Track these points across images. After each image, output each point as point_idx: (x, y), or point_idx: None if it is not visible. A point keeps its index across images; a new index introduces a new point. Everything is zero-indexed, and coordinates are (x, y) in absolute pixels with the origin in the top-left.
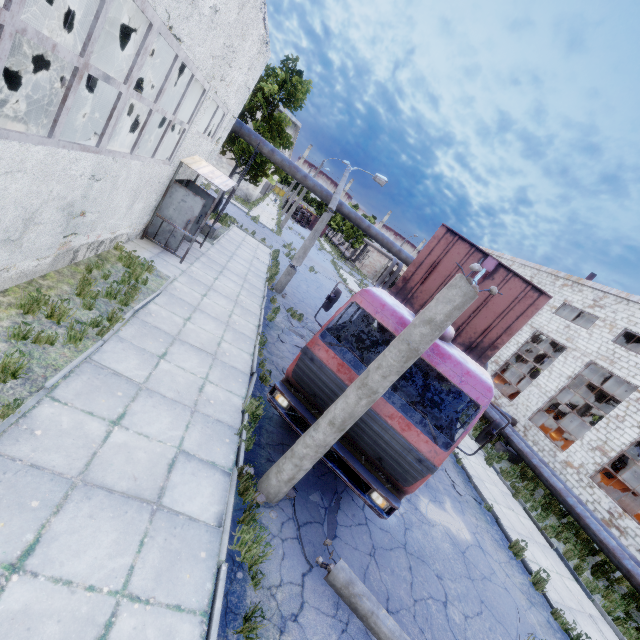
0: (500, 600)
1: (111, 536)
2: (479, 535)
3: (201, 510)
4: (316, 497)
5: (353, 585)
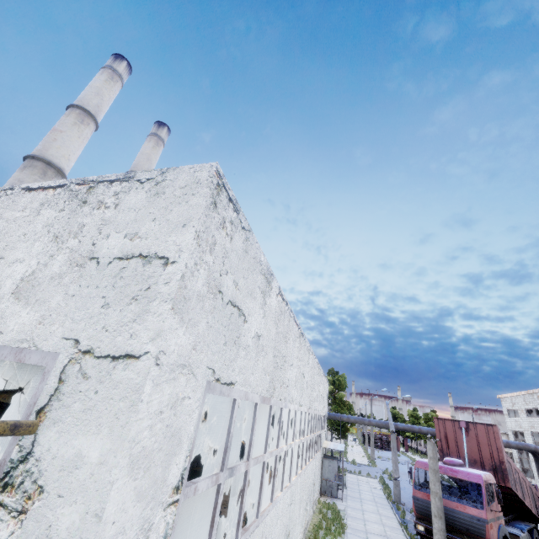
0: None
1: None
2: None
3: None
4: None
5: None
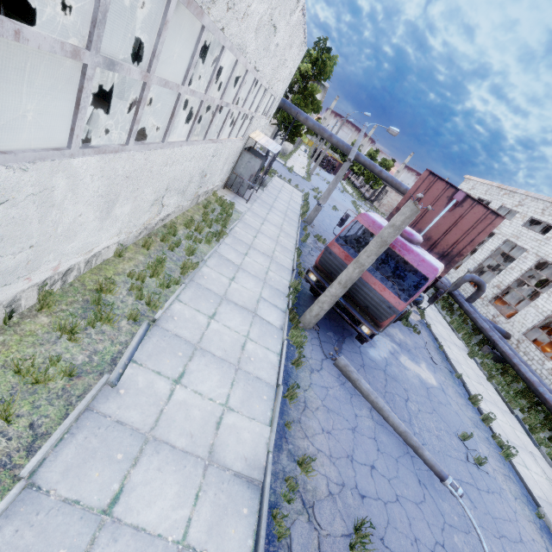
0: (449, 415)
1: (239, 319)
2: (444, 386)
3: (273, 321)
4: (331, 334)
5: (348, 367)
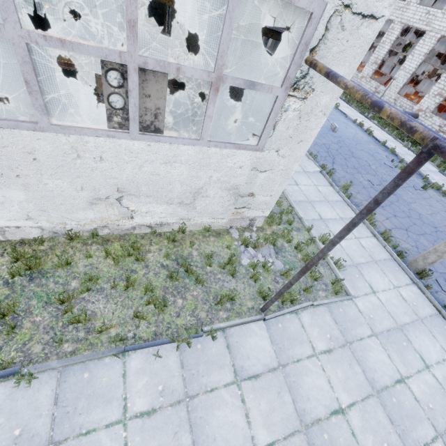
0: None
1: None
2: None
3: None
4: None
5: None
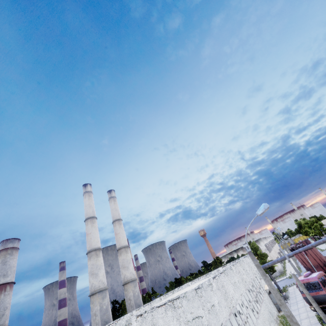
0: None
1: None
2: None
3: None
4: None
5: None
